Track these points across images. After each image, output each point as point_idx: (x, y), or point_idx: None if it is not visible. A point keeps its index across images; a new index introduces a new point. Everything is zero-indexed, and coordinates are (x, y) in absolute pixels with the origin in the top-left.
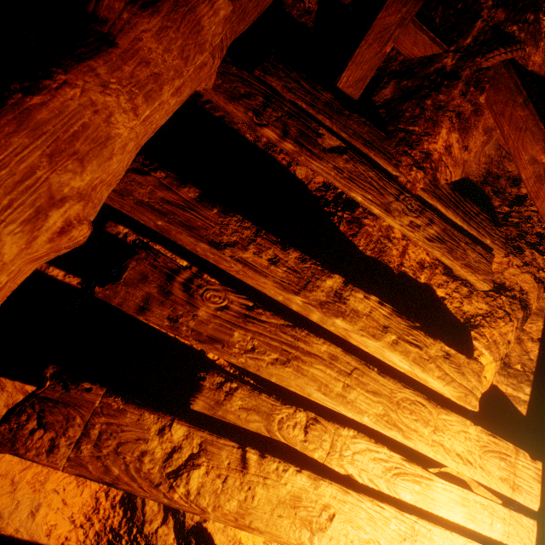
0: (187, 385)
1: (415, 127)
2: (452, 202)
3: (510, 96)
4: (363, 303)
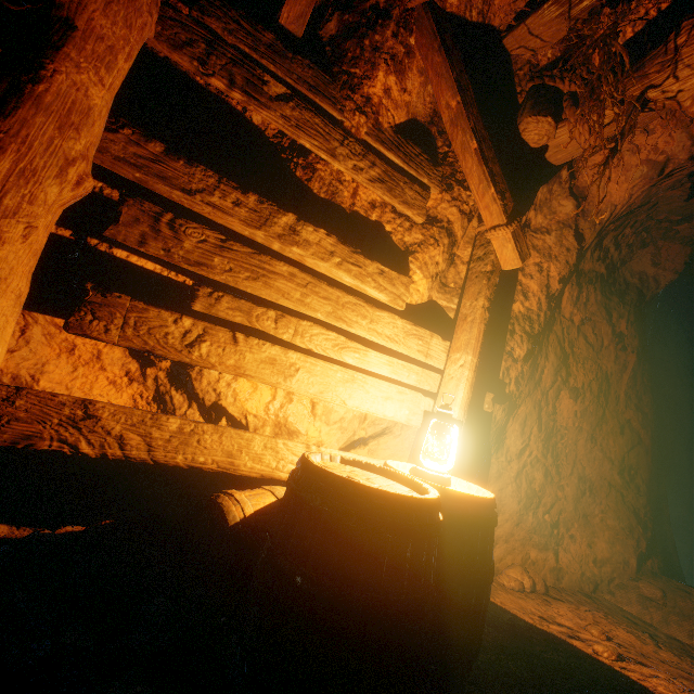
0: (187, 314)
1: (356, 69)
2: (394, 145)
3: (430, 41)
4: (313, 235)
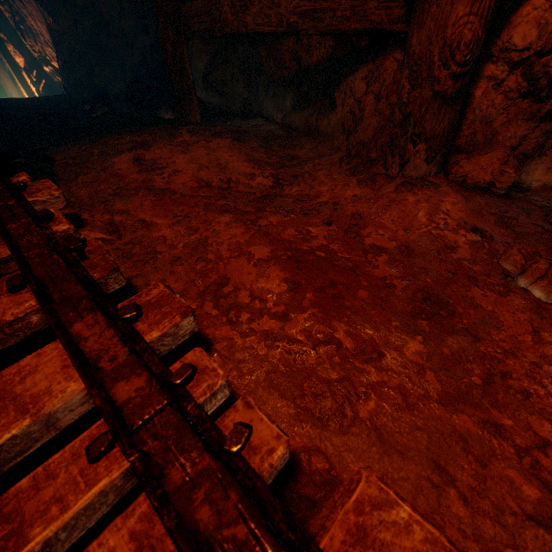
0: None
1: None
2: None
3: None
4: None
